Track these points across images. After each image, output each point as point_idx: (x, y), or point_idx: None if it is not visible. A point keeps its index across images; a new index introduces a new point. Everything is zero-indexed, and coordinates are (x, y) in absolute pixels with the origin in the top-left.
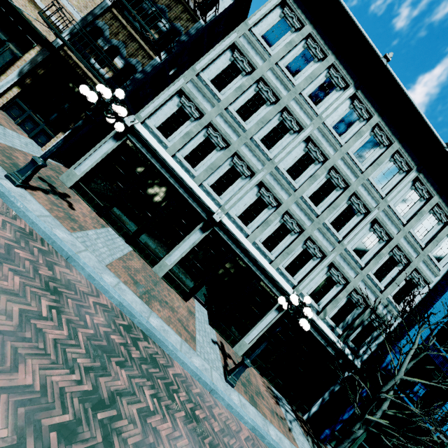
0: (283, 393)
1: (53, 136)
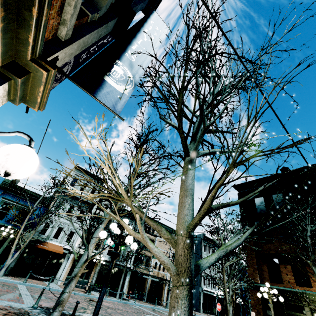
0: None
1: None
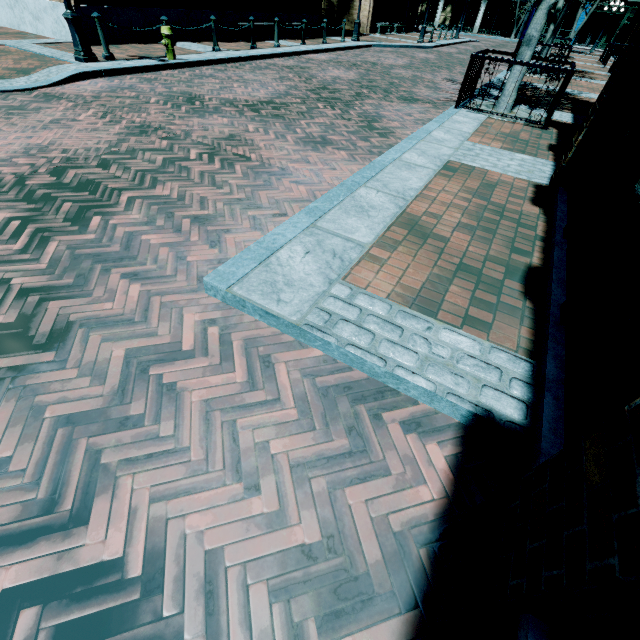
0: (502, 36)
1: None
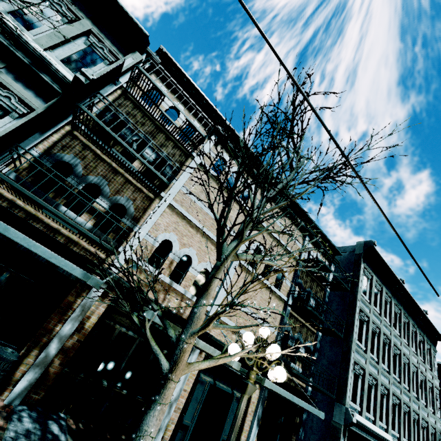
0: None
1: None
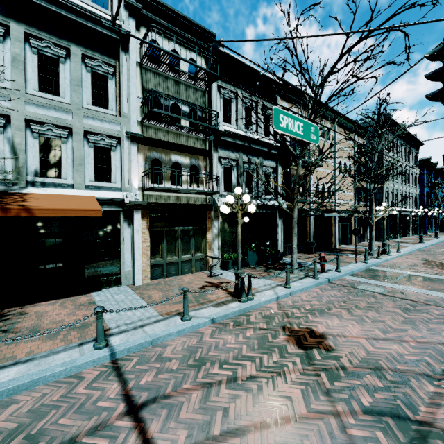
0: (415, 234)
1: (363, 235)
